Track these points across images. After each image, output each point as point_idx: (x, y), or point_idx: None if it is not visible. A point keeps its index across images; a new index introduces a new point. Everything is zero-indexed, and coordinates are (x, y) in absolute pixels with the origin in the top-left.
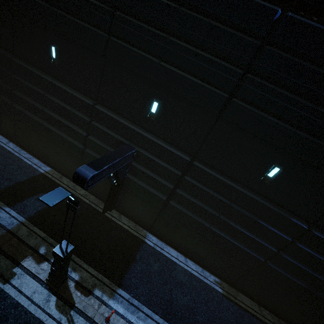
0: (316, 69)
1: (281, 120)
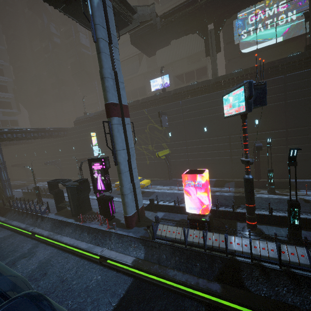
0: (308, 79)
1: (310, 96)
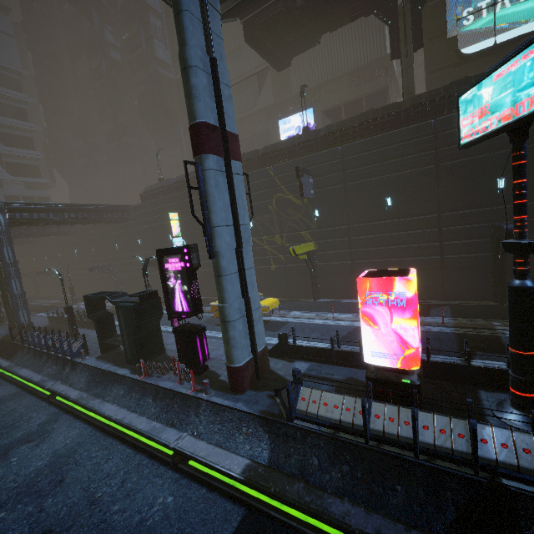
0: None
1: None
